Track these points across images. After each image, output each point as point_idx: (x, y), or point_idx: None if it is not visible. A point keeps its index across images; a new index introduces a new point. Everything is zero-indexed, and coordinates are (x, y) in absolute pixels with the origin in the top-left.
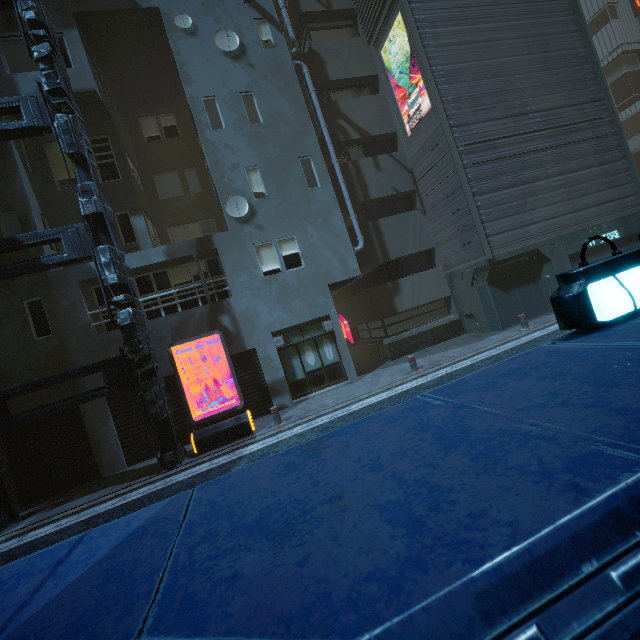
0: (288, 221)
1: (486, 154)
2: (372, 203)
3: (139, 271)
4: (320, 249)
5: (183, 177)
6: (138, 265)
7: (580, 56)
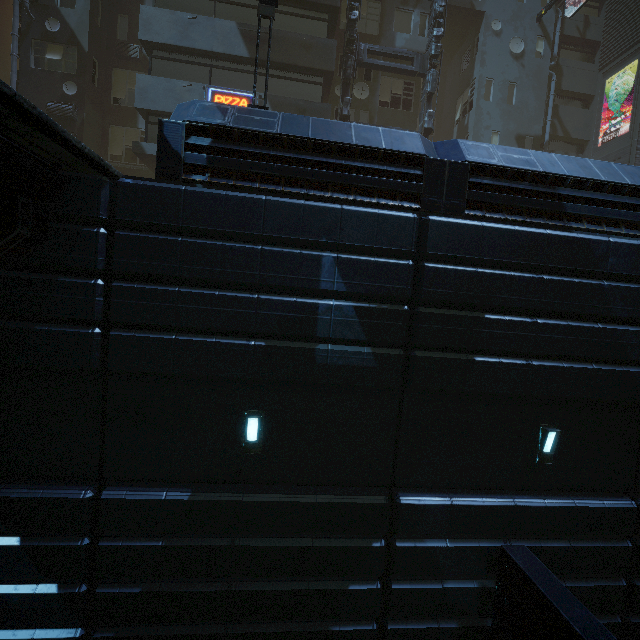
0: None
1: None
2: None
3: None
4: None
5: None
6: None
7: None
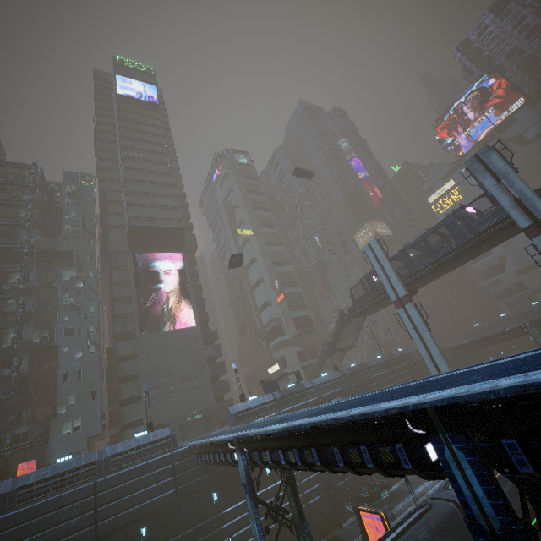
0: (80, 413)
1: (155, 390)
2: (123, 399)
3: (17, 434)
4: (89, 423)
5: (52, 386)
6: (18, 433)
7: (200, 353)
